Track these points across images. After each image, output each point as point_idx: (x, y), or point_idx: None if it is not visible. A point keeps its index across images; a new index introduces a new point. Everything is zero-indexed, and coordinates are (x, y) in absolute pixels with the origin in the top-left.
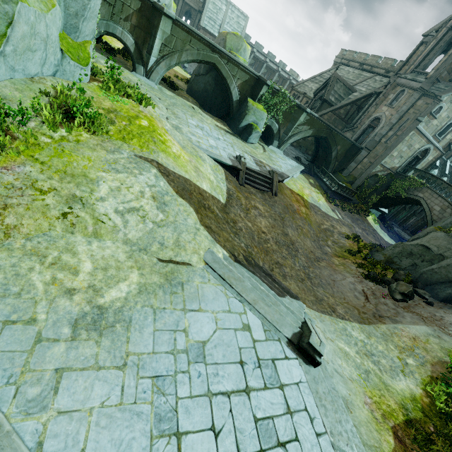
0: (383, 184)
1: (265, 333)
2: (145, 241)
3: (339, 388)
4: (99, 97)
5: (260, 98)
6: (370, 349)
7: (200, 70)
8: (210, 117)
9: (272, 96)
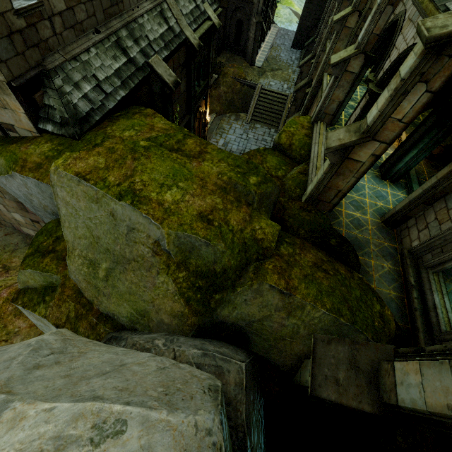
0: None
1: None
2: (287, 18)
3: None
4: None
5: None
6: None
7: None
8: None
9: None
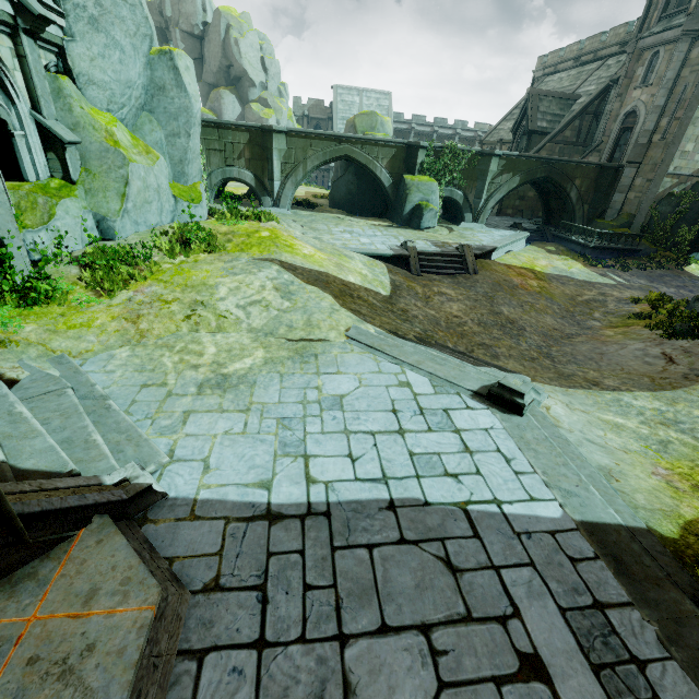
0: (693, 203)
1: (434, 388)
2: (271, 326)
3: (594, 458)
4: (216, 226)
5: (421, 168)
6: (673, 416)
7: (338, 174)
8: (362, 220)
9: (437, 158)
